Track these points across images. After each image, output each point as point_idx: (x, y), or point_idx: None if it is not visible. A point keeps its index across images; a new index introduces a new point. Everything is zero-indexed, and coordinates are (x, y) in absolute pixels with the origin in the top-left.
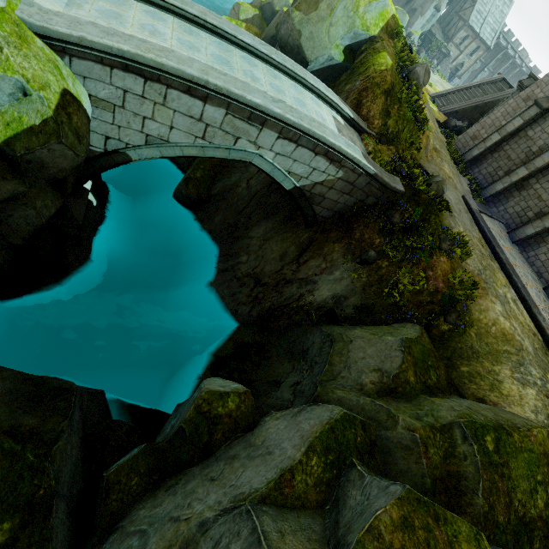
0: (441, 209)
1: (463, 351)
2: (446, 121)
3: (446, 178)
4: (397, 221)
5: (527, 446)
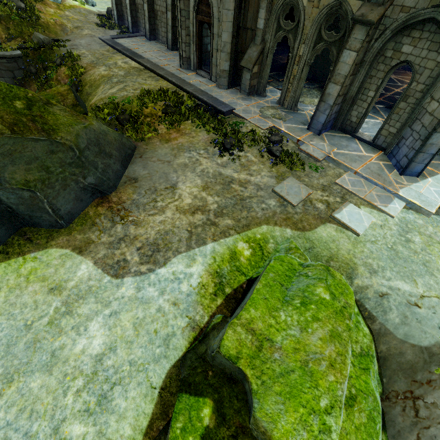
0: (52, 48)
1: (85, 98)
2: (106, 11)
3: (82, 36)
4: (34, 71)
5: (44, 94)
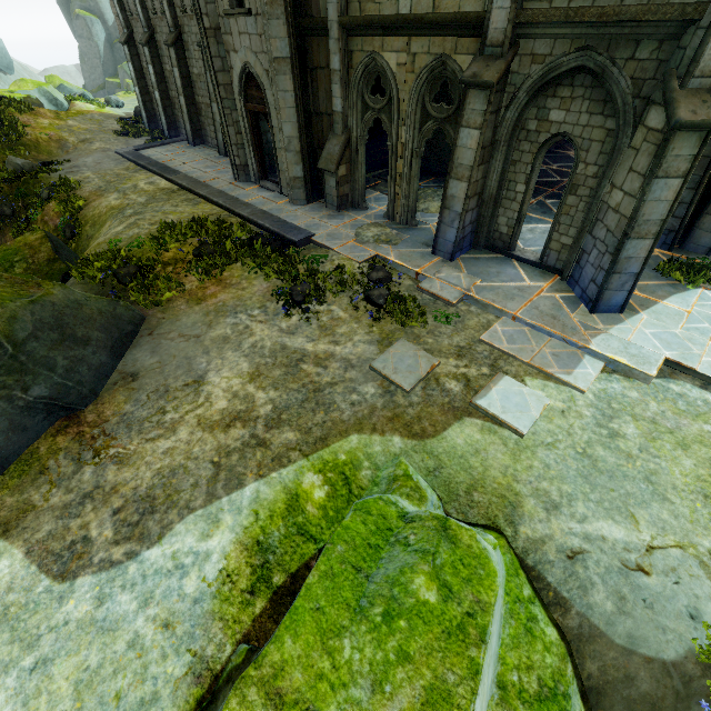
0: (36, 176)
1: (84, 245)
2: (134, 112)
3: (90, 152)
4: (10, 212)
5: (3, 250)
